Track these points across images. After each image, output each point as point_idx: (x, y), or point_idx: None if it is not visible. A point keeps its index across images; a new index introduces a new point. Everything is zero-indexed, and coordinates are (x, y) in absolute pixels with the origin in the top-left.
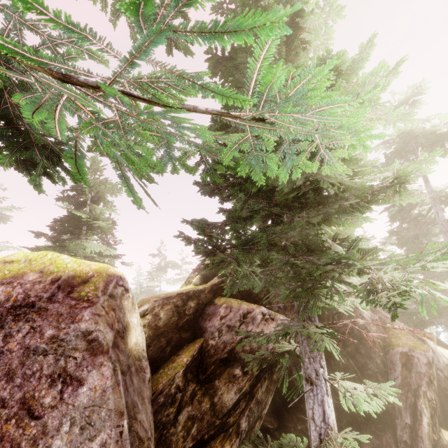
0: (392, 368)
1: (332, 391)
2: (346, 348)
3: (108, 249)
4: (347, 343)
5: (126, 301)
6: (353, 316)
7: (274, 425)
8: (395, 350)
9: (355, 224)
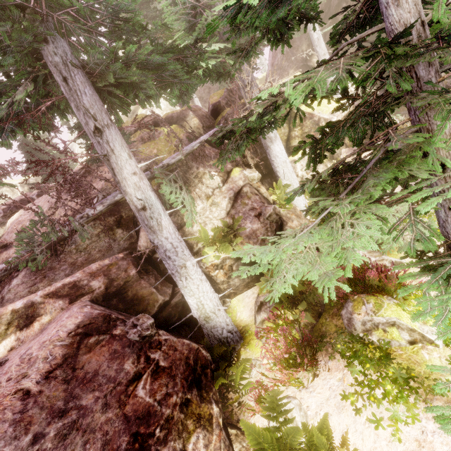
0: None
1: None
2: None
3: None
4: None
5: None
6: None
7: None
8: None
9: None
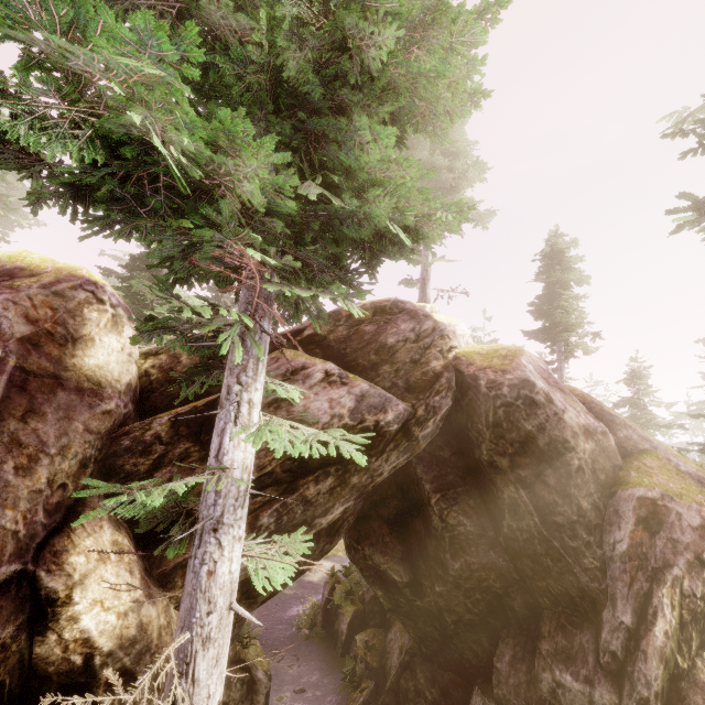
0: (614, 523)
1: (498, 545)
2: (517, 470)
3: (191, 297)
4: (520, 461)
5: (96, 313)
6: (539, 416)
7: (403, 578)
8: (628, 492)
9: (370, 153)
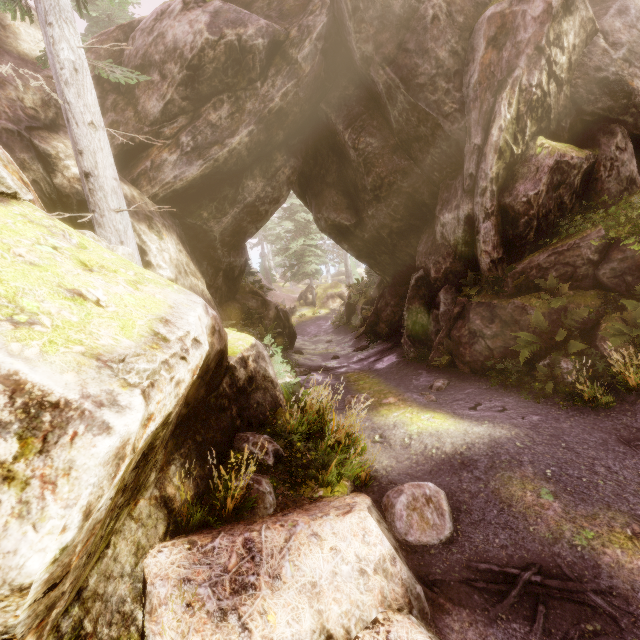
0: (470, 60)
1: (399, 149)
2: (381, 50)
3: None
4: (381, 39)
5: None
6: None
7: (351, 221)
8: (481, 19)
9: None
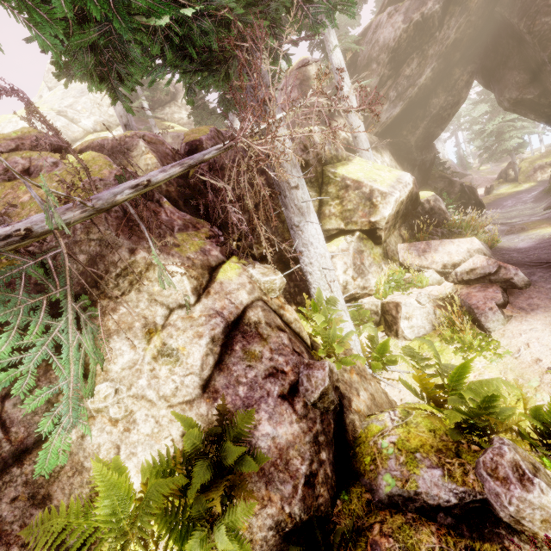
0: None
1: None
2: None
3: None
4: None
5: (310, 67)
6: None
7: (534, 94)
8: None
9: None
